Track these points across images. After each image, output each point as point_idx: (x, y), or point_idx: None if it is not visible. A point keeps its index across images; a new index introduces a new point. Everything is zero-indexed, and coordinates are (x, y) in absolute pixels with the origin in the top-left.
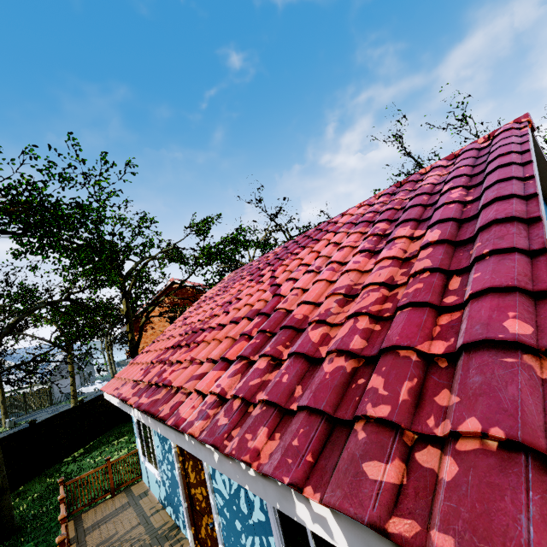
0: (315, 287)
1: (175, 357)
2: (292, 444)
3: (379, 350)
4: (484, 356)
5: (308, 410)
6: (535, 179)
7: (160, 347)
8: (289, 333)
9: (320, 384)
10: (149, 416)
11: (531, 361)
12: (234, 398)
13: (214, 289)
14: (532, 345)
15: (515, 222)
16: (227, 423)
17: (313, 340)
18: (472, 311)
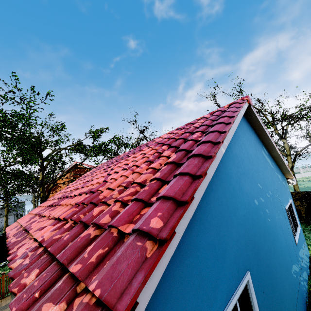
0: (118, 179)
1: (45, 213)
2: (34, 284)
3: (107, 226)
4: (132, 239)
5: (56, 261)
6: (225, 133)
7: (45, 205)
8: (90, 207)
9: (72, 244)
10: None
11: (149, 245)
12: (41, 246)
13: (90, 171)
14: (154, 235)
15: (200, 157)
16: (28, 263)
17: (93, 214)
18: (150, 209)
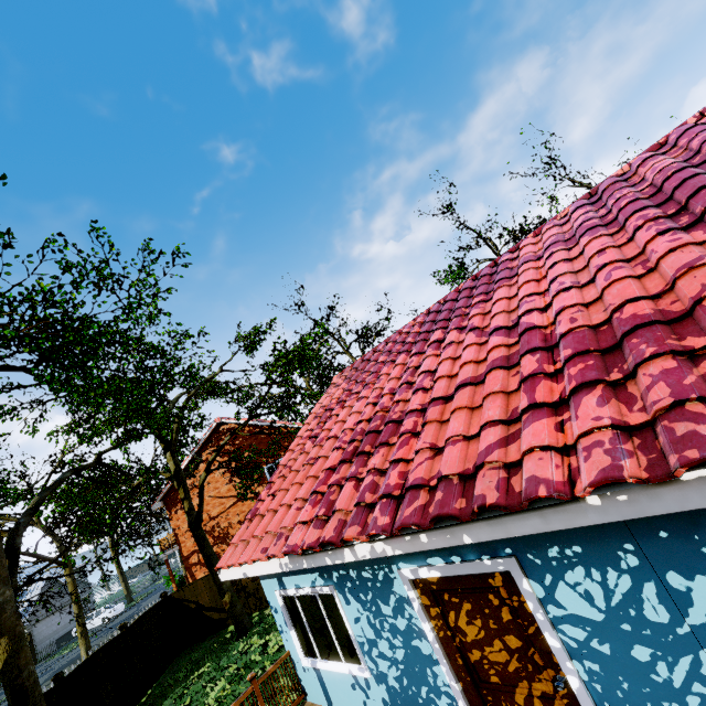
0: (622, 286)
1: (379, 462)
2: None
3: None
4: None
5: None
6: None
7: (308, 474)
8: (659, 328)
9: None
10: (426, 531)
11: None
12: (679, 406)
13: (330, 395)
14: None
15: None
16: None
17: None
18: None
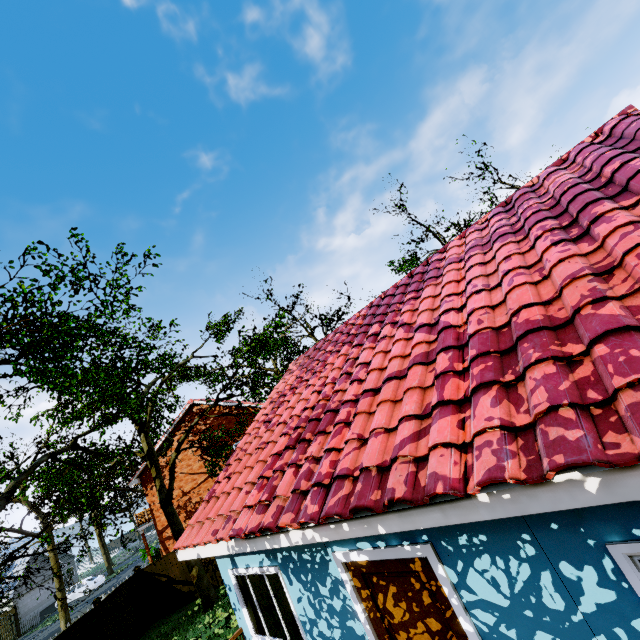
0: (521, 292)
1: (315, 450)
2: None
3: None
4: None
5: None
6: None
7: (258, 459)
8: (546, 334)
9: None
10: (347, 520)
11: None
12: (554, 411)
13: (284, 381)
14: None
15: None
16: (585, 433)
17: (618, 314)
18: None
